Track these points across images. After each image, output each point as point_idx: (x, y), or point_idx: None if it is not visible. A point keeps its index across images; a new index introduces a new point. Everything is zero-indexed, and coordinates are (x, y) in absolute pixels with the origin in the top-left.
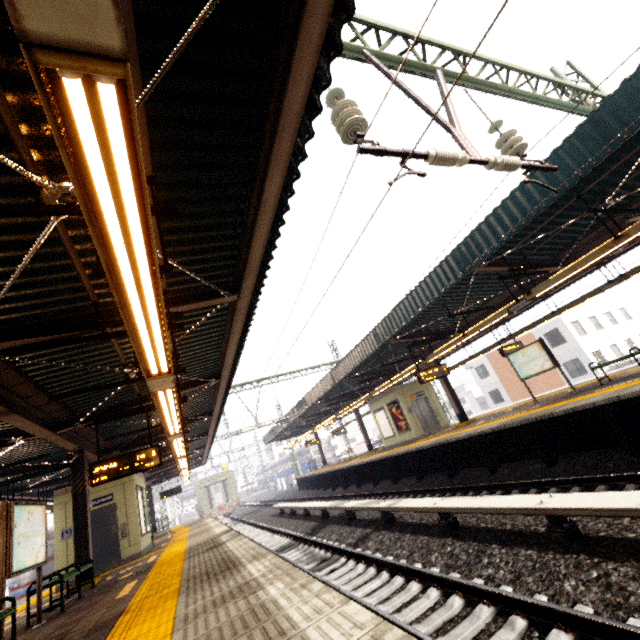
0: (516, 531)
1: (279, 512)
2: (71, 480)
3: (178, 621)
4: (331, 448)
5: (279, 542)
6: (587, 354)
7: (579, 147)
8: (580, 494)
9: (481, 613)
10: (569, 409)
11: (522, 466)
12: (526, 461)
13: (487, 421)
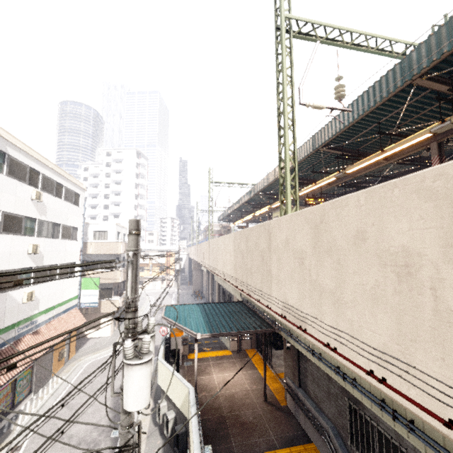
0: None
1: None
2: None
3: None
4: None
5: None
6: None
7: None
8: None
9: None
10: None
11: None
12: None
13: None
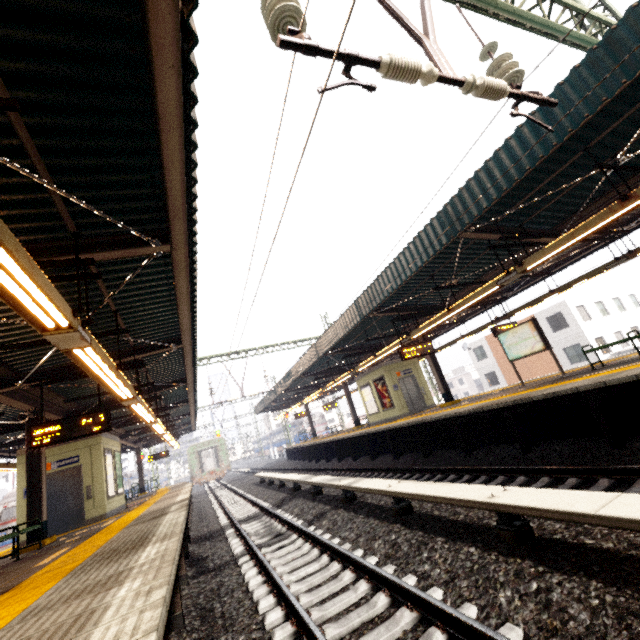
0: (467, 523)
1: (260, 481)
2: (26, 440)
3: (21, 615)
4: (324, 421)
5: (248, 511)
6: (589, 340)
7: (588, 79)
8: (537, 490)
9: (401, 618)
10: (550, 393)
11: (497, 451)
12: (502, 446)
13: (470, 402)
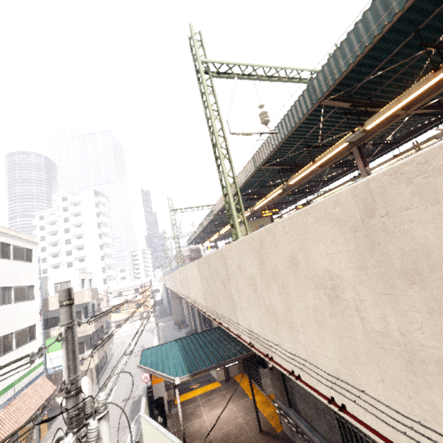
0: None
1: None
2: None
3: None
4: None
5: None
6: None
7: None
8: None
9: None
10: None
11: None
12: None
13: None
